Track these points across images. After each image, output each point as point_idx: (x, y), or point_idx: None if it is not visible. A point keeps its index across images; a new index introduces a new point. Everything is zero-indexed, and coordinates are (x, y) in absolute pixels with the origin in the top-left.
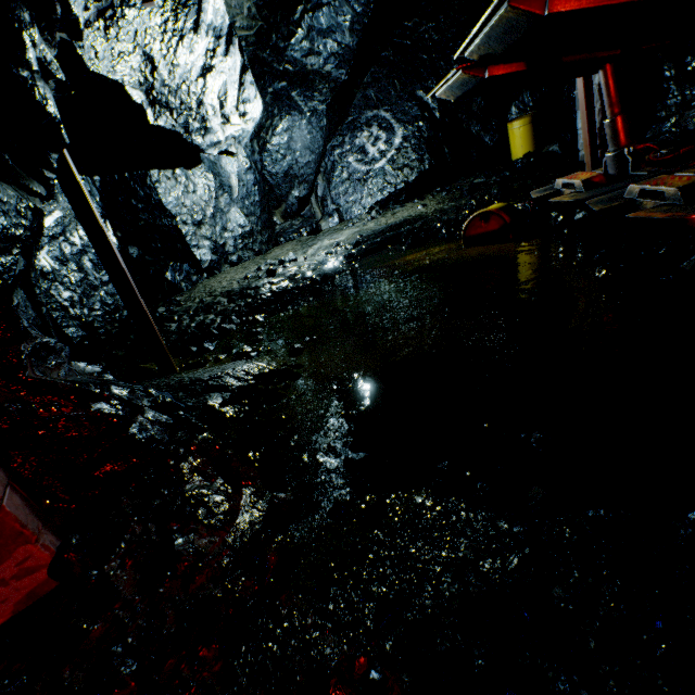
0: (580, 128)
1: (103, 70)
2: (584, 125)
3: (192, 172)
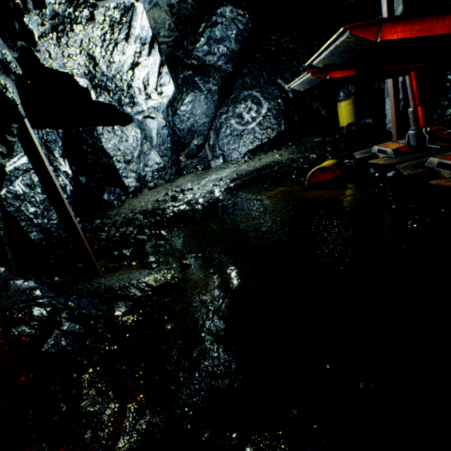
0: (387, 109)
1: (56, 66)
2: (392, 109)
3: (126, 128)
